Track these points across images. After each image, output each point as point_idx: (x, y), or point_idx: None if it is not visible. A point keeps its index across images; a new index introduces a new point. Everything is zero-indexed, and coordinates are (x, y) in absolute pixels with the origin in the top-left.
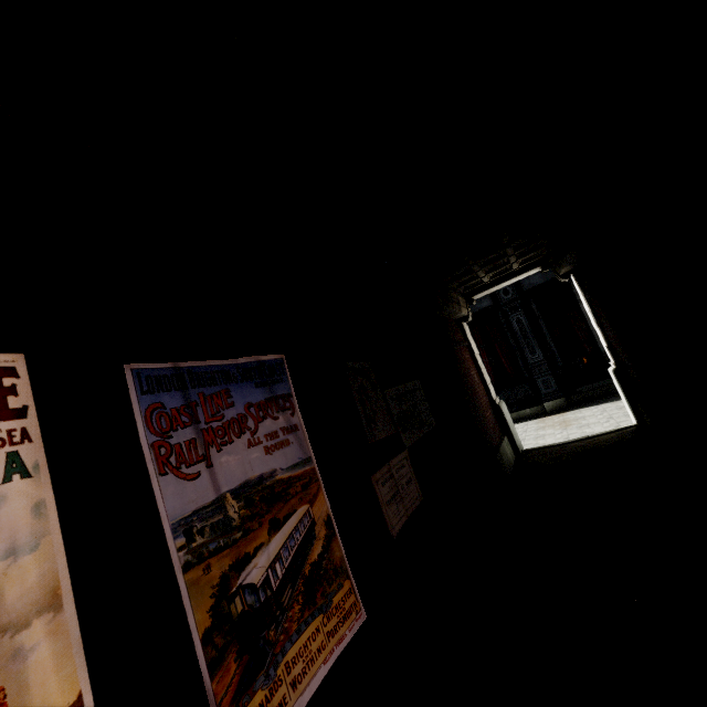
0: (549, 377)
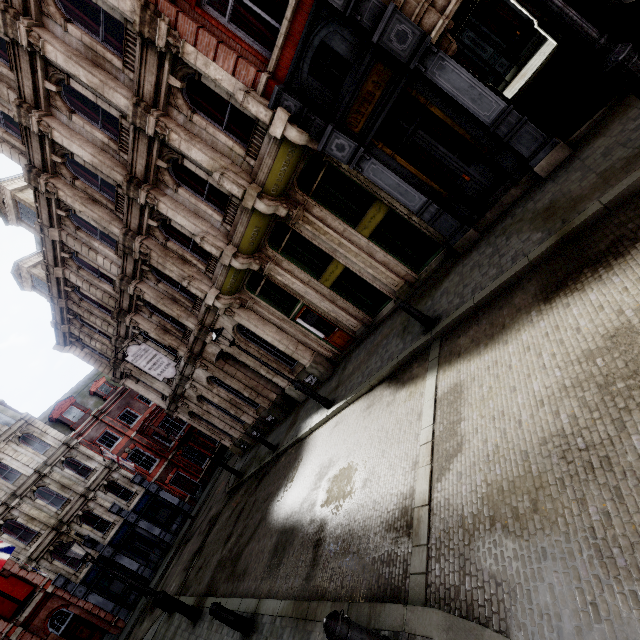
0: (501, 60)
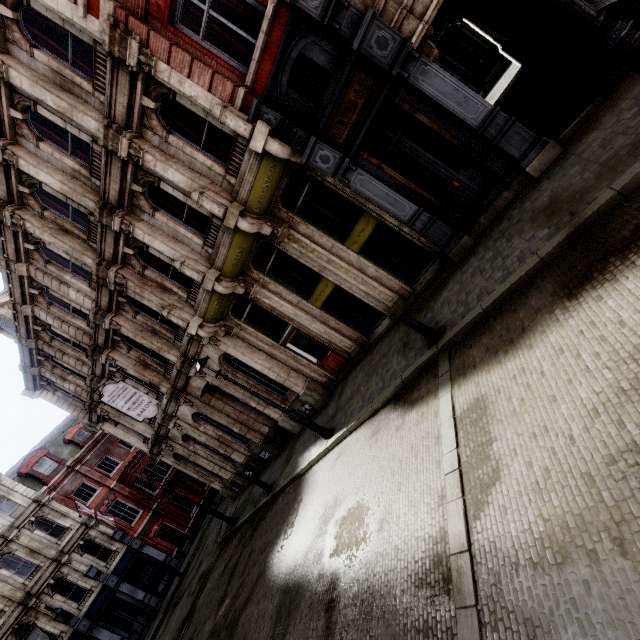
0: (468, 86)
